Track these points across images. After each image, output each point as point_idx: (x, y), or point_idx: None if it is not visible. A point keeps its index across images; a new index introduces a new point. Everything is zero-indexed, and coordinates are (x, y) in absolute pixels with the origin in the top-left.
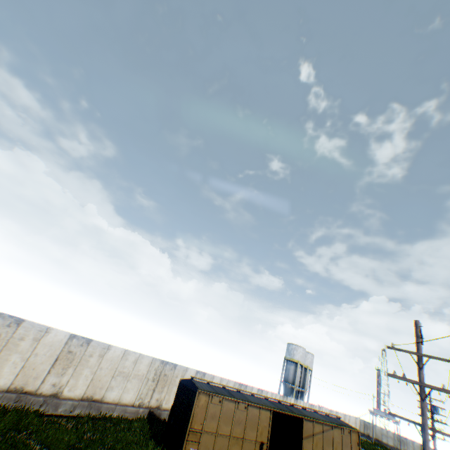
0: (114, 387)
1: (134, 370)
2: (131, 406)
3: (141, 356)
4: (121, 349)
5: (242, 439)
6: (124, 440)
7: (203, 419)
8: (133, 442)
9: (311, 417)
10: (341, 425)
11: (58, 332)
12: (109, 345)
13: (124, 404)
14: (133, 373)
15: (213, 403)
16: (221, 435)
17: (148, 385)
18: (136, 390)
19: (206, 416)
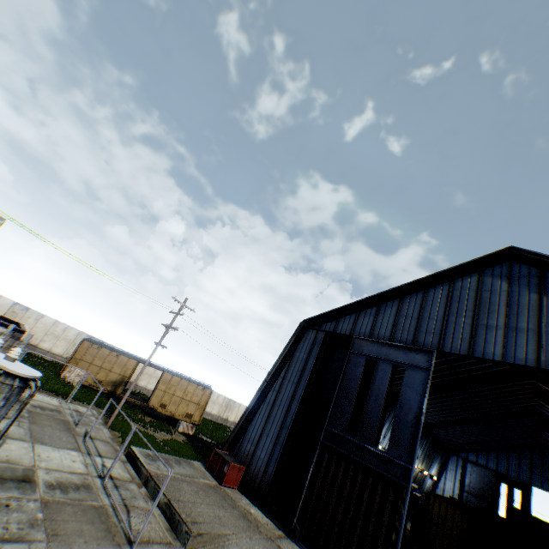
0: (47, 341)
1: (64, 335)
2: (60, 357)
3: (71, 328)
4: (54, 319)
5: (109, 370)
6: (39, 361)
7: (84, 354)
8: (45, 364)
9: (172, 373)
10: (197, 384)
11: (7, 298)
12: (44, 314)
13: (55, 354)
14: (63, 337)
15: (94, 348)
16: (95, 365)
17: (75, 348)
18: (65, 348)
19: (86, 353)
